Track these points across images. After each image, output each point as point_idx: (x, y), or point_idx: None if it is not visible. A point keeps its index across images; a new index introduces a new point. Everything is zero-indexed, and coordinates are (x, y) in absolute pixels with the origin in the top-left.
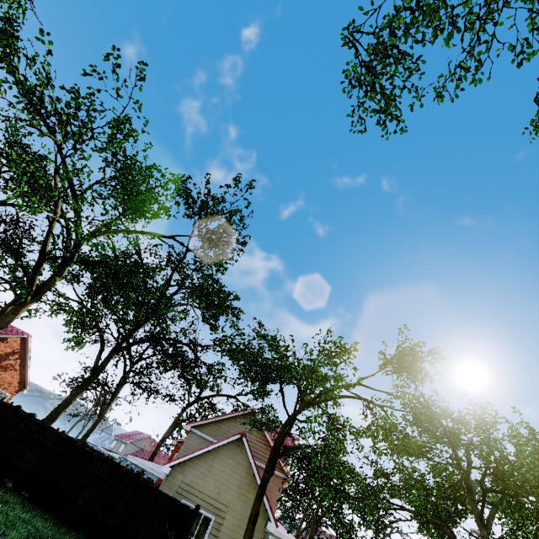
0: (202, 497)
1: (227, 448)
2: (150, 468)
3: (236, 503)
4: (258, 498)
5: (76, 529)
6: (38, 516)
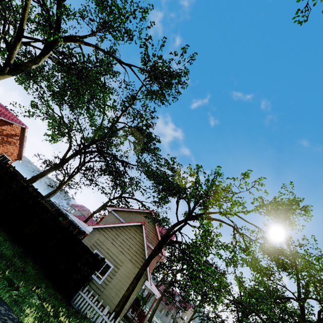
0: (108, 252)
1: (131, 228)
2: (81, 225)
3: (128, 262)
4: (145, 265)
5: (20, 247)
6: None
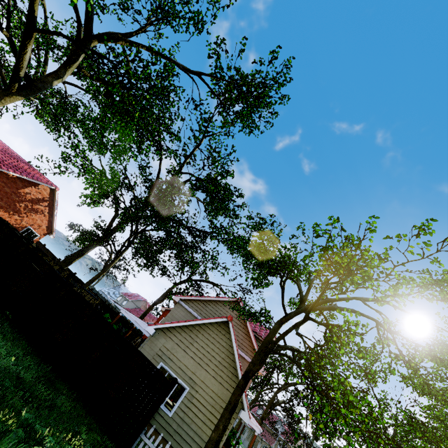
0: (180, 365)
1: (212, 327)
2: (138, 324)
3: (212, 381)
4: (240, 388)
5: (49, 363)
6: (12, 340)
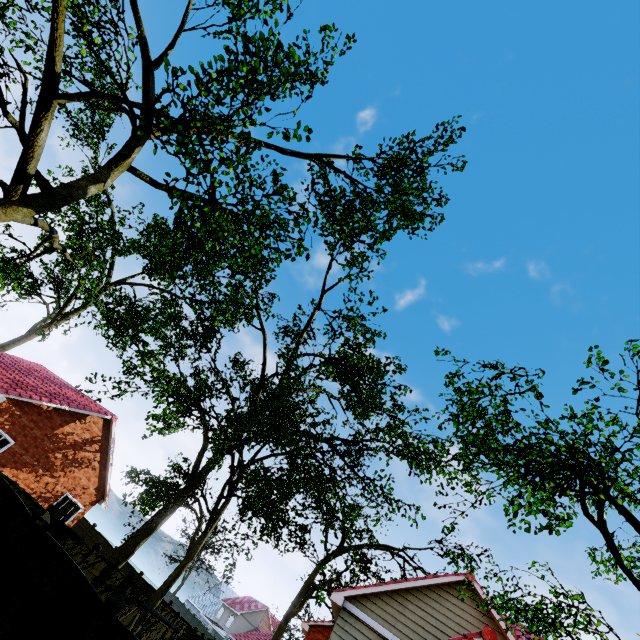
0: None
1: None
2: None
3: None
4: None
5: None
6: None
